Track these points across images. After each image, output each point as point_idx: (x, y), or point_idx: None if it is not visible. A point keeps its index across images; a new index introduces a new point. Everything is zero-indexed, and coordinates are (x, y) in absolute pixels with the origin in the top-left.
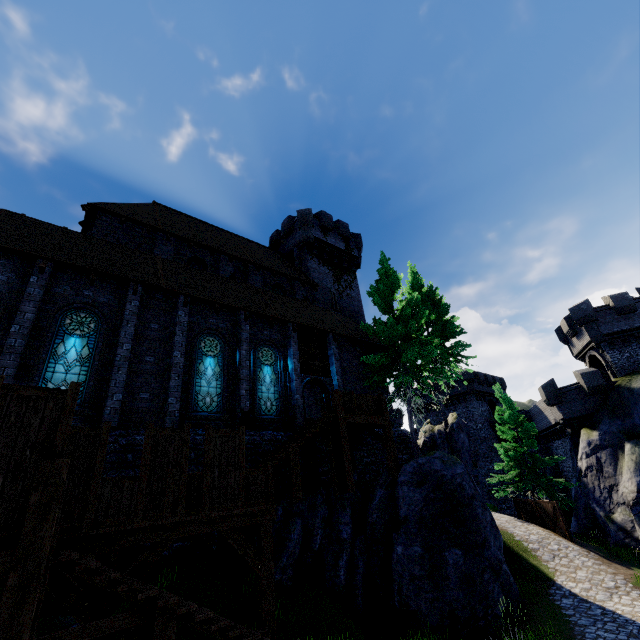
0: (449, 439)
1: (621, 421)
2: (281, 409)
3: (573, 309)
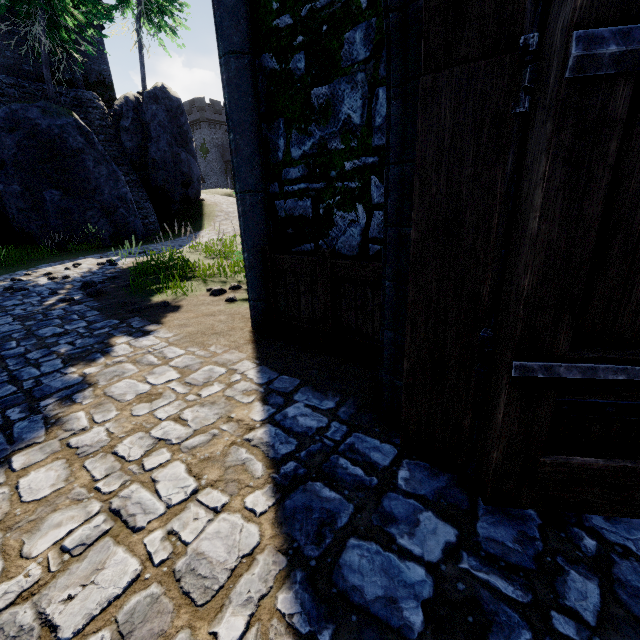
0: (140, 110)
1: None
2: None
3: None
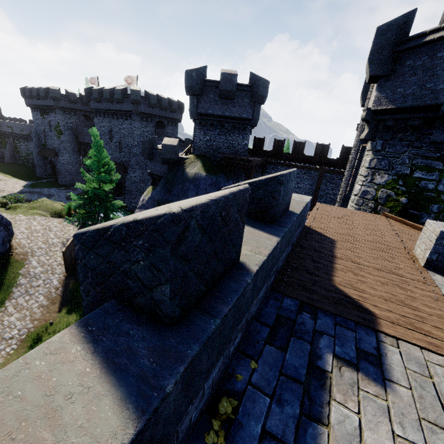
0: None
1: (164, 194)
2: None
3: (188, 73)
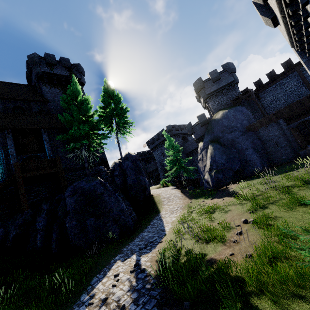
0: (121, 165)
1: (210, 135)
2: (5, 177)
3: (194, 84)
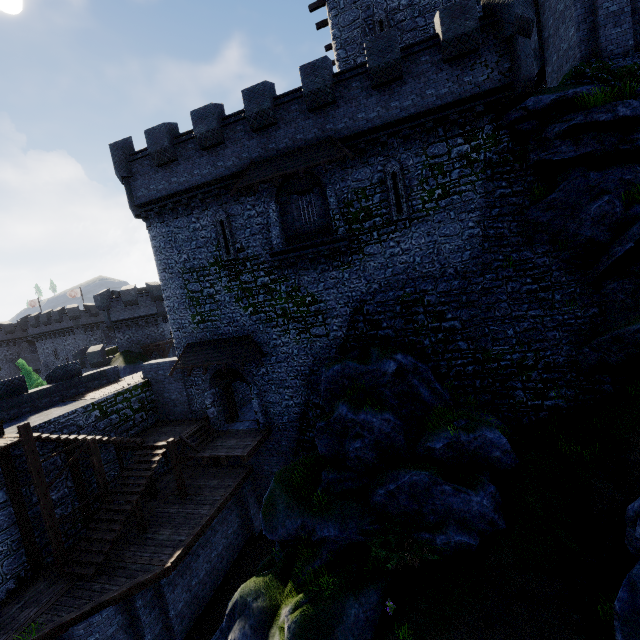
0: None
1: None
2: None
3: (95, 297)
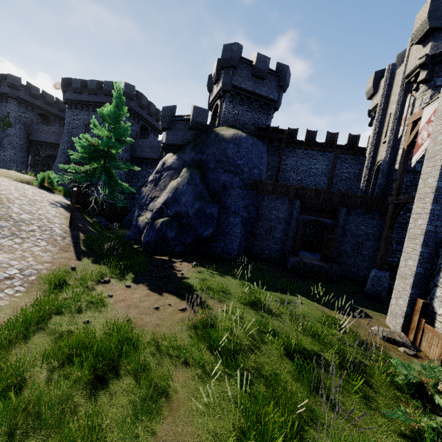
0: None
1: (195, 154)
2: None
3: (227, 46)
